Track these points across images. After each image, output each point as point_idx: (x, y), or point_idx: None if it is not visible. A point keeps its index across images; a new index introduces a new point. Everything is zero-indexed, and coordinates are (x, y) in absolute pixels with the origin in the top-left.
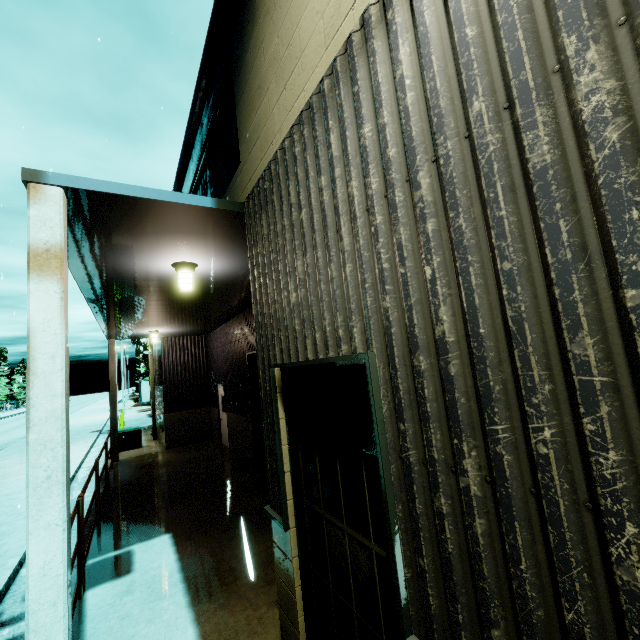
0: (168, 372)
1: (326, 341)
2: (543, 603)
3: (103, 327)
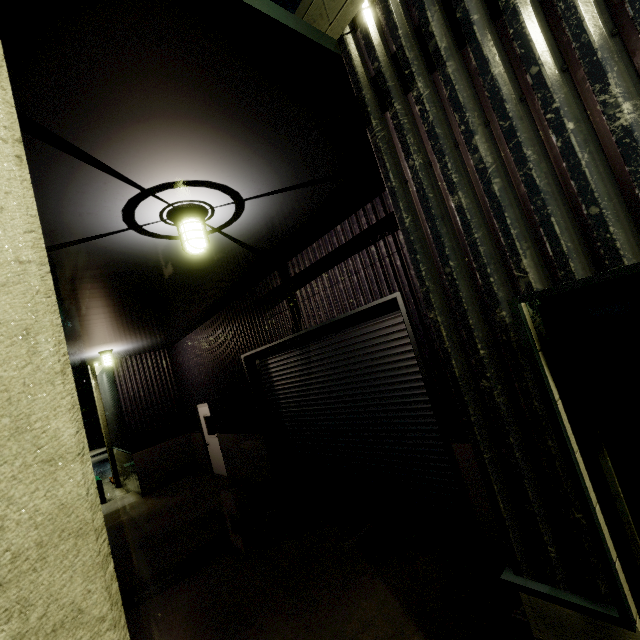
0: (128, 401)
1: None
2: None
3: None
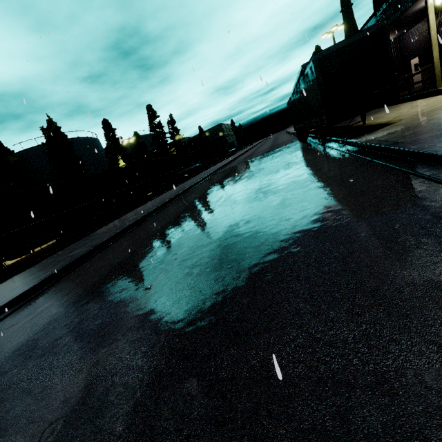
0: None
1: None
2: None
3: None
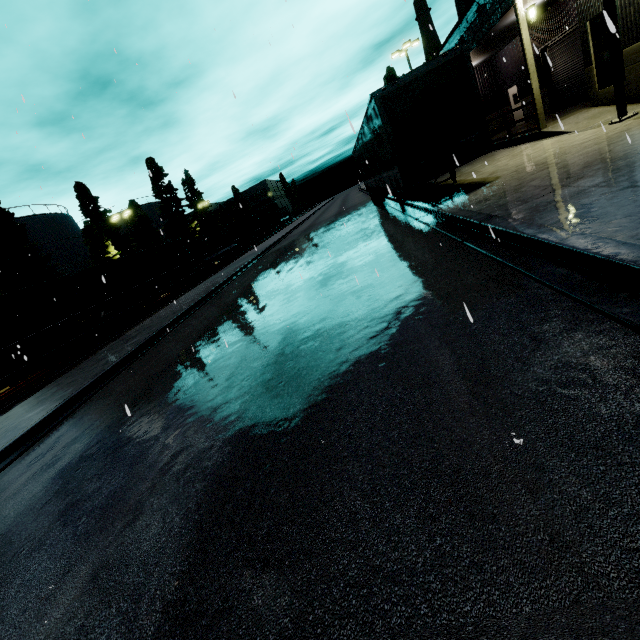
0: None
1: None
2: (638, 22)
3: None
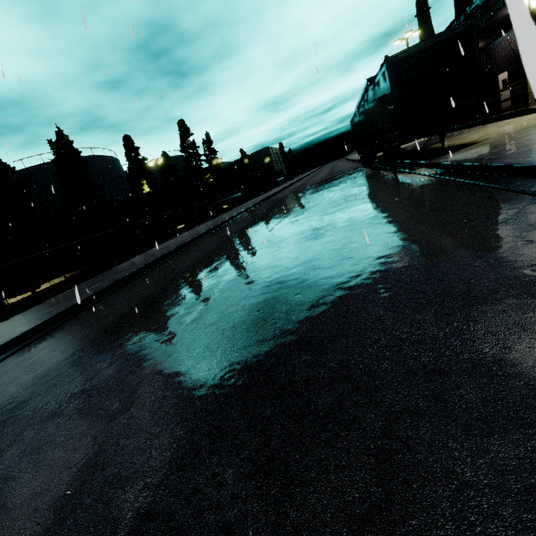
0: None
1: None
2: None
3: None
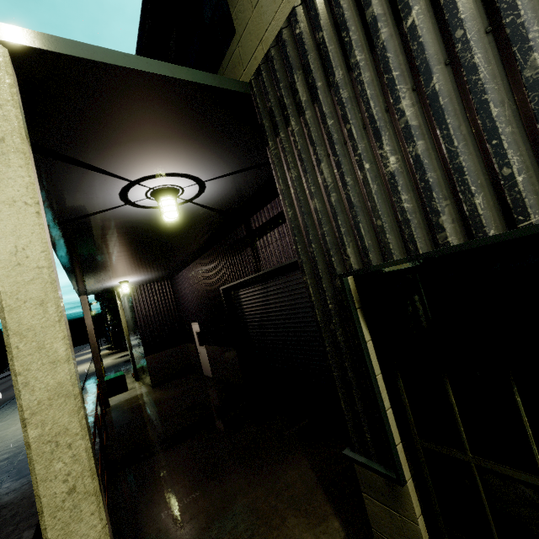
0: (142, 318)
1: (516, 200)
2: None
3: (74, 283)
